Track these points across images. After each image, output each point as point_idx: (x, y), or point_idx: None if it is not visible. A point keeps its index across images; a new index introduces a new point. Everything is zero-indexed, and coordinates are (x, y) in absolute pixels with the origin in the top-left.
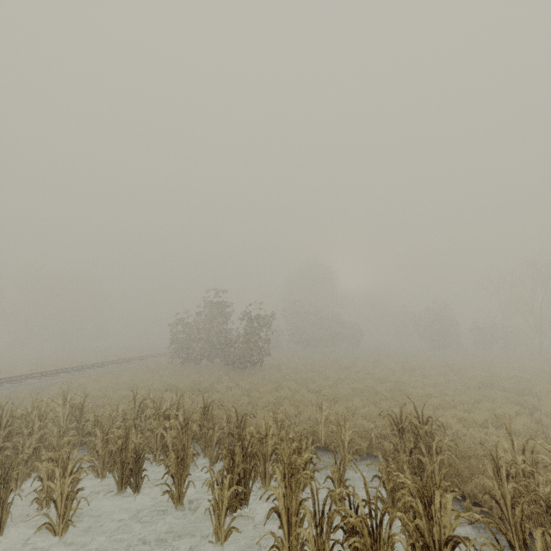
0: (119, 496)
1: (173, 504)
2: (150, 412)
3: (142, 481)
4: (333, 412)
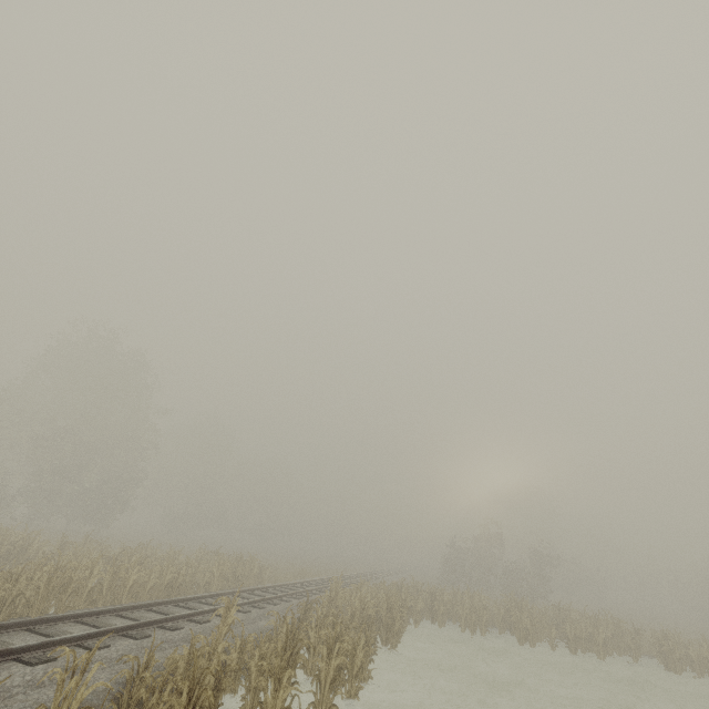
0: (595, 656)
1: (633, 662)
2: (578, 617)
3: (607, 650)
4: (685, 640)
